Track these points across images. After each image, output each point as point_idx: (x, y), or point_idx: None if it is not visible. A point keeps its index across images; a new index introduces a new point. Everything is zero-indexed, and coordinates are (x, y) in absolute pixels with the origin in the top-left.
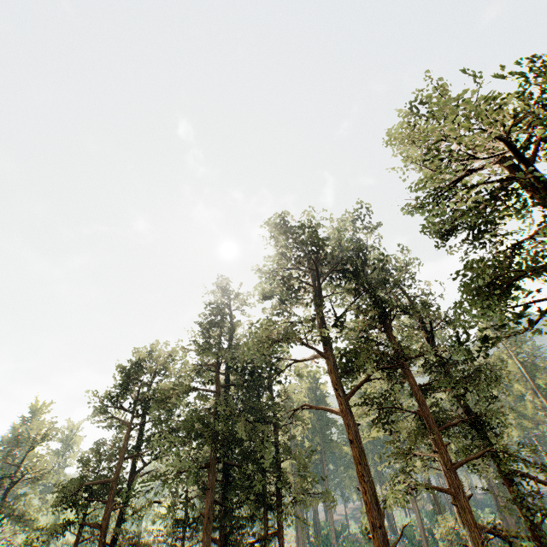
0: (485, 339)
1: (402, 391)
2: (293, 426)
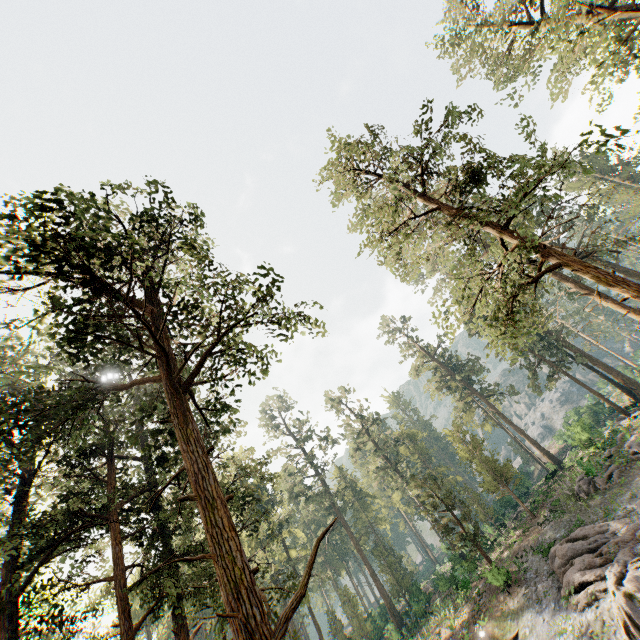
0: (163, 461)
1: (273, 505)
2: (152, 617)
